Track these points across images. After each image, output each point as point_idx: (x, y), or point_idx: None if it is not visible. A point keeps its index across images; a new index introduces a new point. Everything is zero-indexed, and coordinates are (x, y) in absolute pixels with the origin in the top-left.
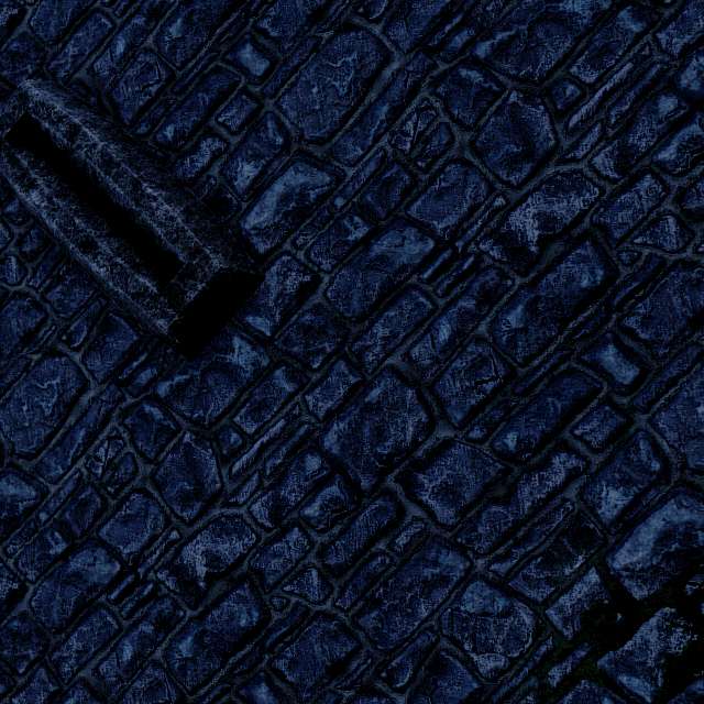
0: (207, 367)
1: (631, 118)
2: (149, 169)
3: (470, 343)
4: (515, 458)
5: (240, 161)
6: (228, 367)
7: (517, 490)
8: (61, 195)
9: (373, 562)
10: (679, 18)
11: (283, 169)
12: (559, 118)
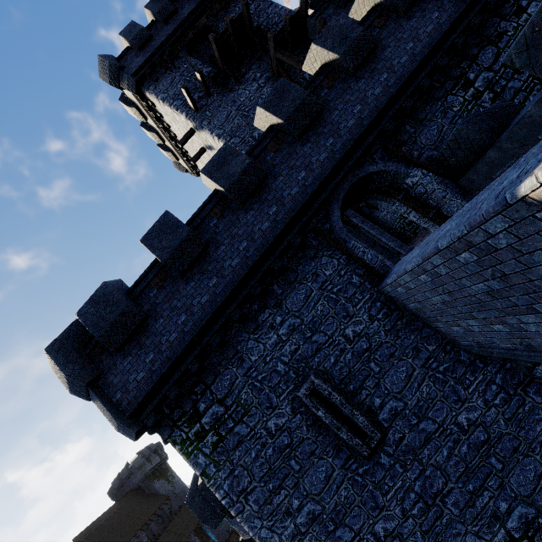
0: (374, 463)
1: (485, 390)
2: (351, 403)
3: (453, 456)
4: (473, 492)
5: (375, 397)
6: (380, 463)
7: (475, 503)
8: (327, 412)
9: (436, 528)
10: (492, 363)
11: (388, 401)
12: (466, 389)
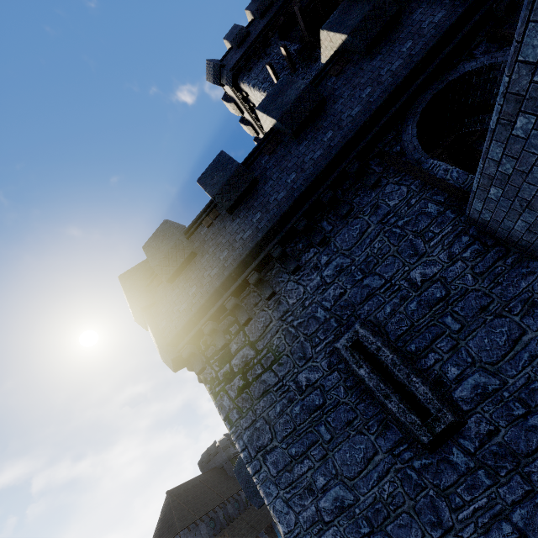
0: (439, 459)
1: None
2: (409, 366)
3: None
4: None
5: (449, 365)
6: (451, 462)
7: None
8: (372, 372)
9: None
10: None
11: (472, 373)
12: None
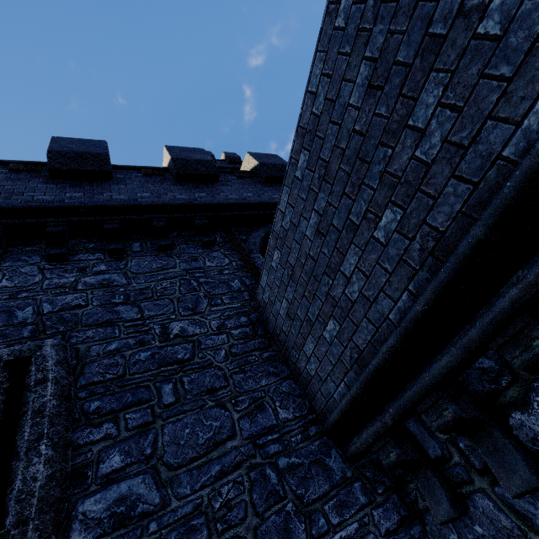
0: None
1: None
2: (59, 426)
3: None
4: None
5: (117, 450)
6: None
7: None
8: None
9: None
10: (384, 506)
11: (136, 473)
12: None
